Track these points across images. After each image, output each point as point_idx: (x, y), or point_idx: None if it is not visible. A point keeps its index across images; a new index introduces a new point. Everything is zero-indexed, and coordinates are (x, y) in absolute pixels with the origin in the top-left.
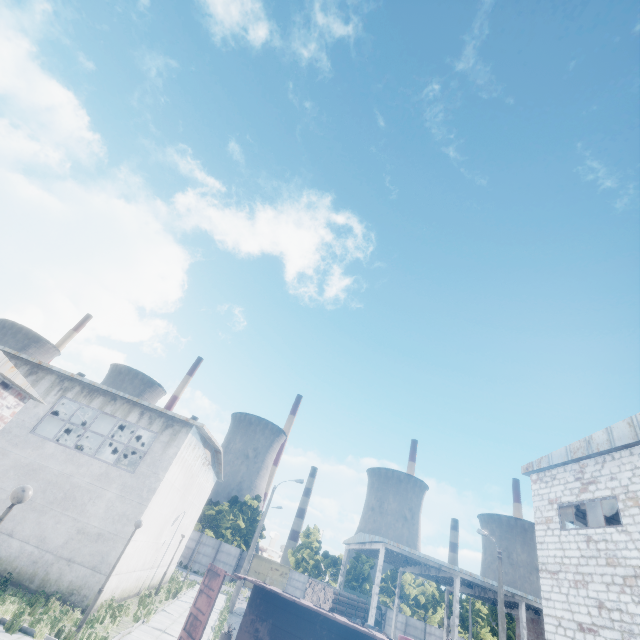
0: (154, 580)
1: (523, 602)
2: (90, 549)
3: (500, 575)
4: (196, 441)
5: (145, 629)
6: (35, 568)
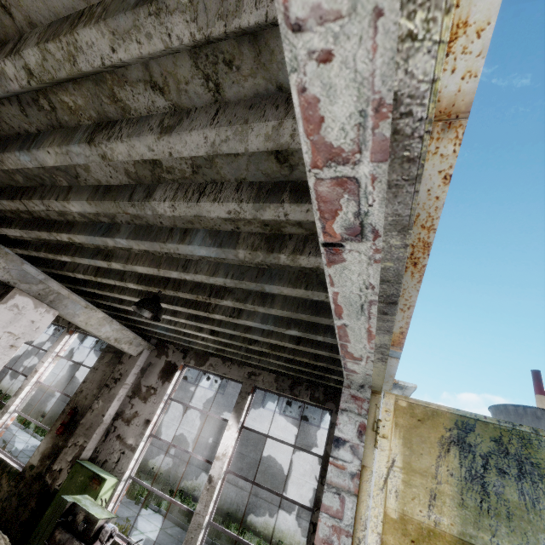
0: None
1: None
2: None
3: None
4: None
5: None
6: None
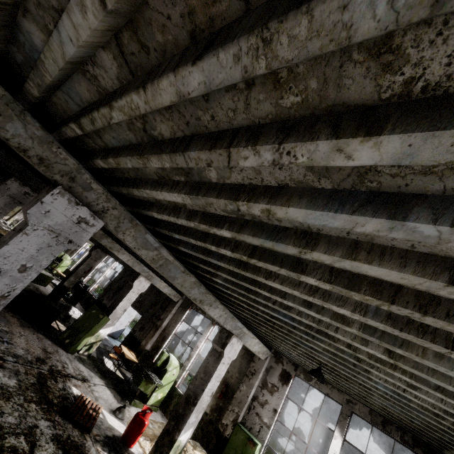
0: None
1: None
2: None
3: None
4: None
5: None
6: None
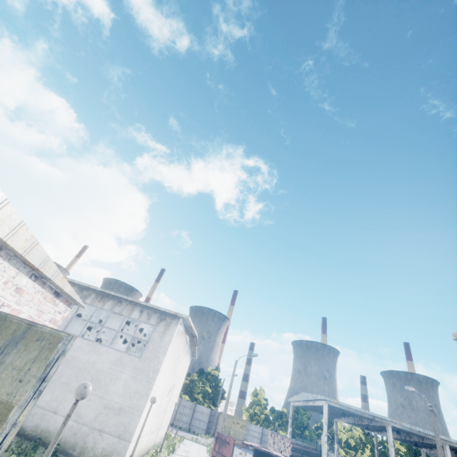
0: (157, 439)
1: (447, 445)
2: (115, 421)
3: (434, 425)
4: (182, 329)
5: None
6: (75, 438)
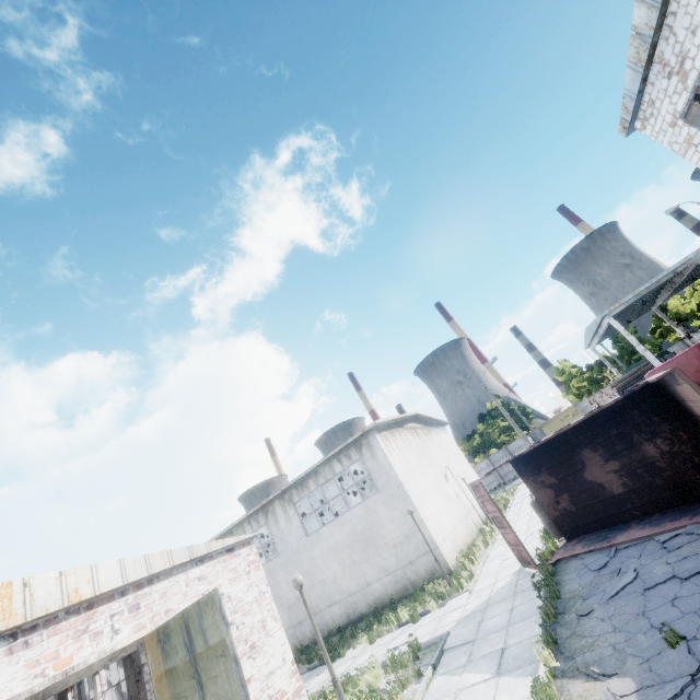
0: (482, 515)
1: None
2: (412, 547)
3: None
4: (389, 432)
5: (497, 545)
6: (400, 584)
